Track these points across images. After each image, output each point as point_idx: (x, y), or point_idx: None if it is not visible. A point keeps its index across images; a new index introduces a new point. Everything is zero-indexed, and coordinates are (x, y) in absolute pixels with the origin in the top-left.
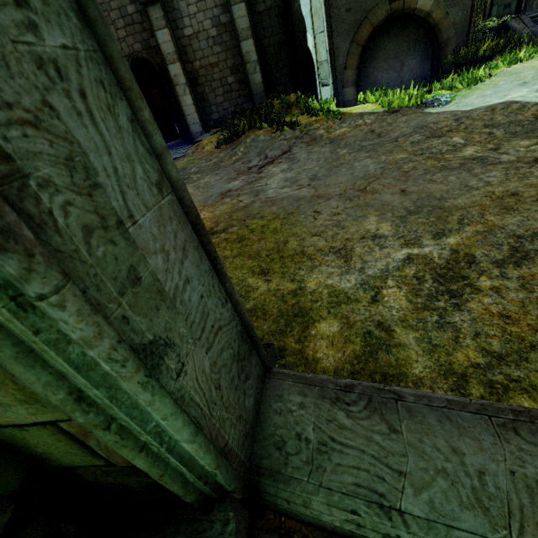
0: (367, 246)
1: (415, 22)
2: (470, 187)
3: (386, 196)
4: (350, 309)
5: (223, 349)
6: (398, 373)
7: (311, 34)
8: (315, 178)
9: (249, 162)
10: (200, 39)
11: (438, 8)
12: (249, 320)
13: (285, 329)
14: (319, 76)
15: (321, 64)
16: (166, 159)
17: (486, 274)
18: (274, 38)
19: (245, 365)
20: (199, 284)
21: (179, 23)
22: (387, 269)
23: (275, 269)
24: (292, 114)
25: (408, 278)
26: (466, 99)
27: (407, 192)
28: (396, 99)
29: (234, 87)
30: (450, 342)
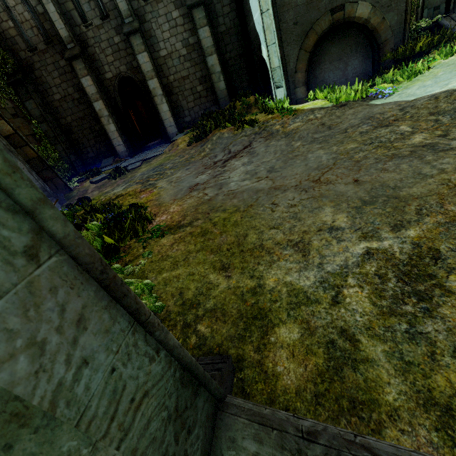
0: (324, 239)
1: (355, 28)
2: (424, 174)
3: (340, 186)
4: (311, 312)
5: (150, 420)
6: (369, 399)
7: (265, 46)
8: (272, 170)
9: (215, 157)
10: (173, 58)
11: (375, 15)
12: (191, 360)
13: (244, 333)
14: (273, 80)
15: (274, 70)
16: (41, 214)
17: (455, 272)
18: (234, 52)
19: (186, 416)
20: (109, 355)
21: (156, 46)
22: (347, 265)
23: (235, 264)
24: (251, 113)
25: (370, 276)
26: (408, 90)
27: (360, 182)
28: (343, 95)
29: (202, 94)
30: (426, 359)
